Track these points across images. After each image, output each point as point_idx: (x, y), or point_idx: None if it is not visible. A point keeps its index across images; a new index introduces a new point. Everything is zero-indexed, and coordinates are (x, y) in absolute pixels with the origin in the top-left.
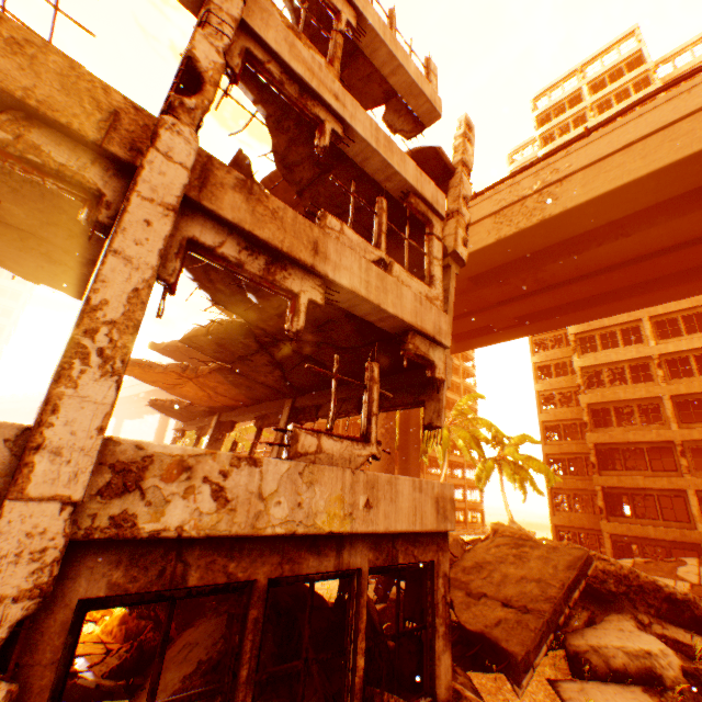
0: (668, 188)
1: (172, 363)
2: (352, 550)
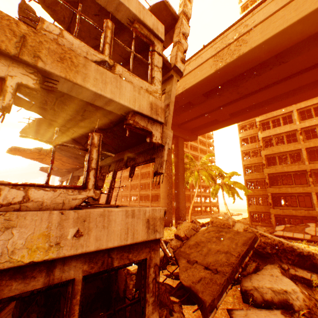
0: (309, 29)
1: (34, 147)
2: (65, 267)
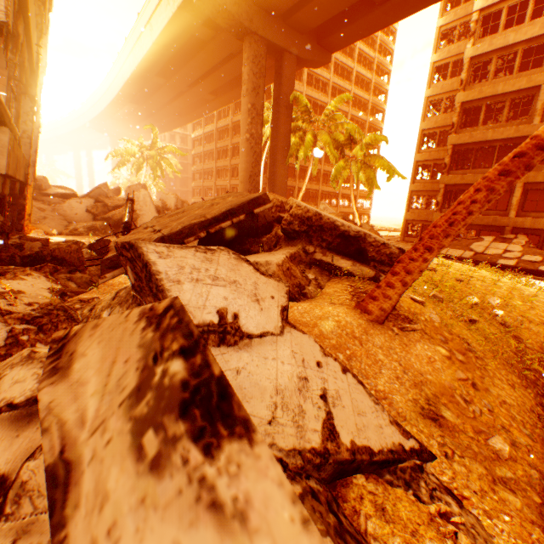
0: None
1: None
2: None
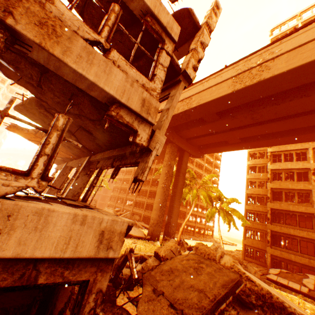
0: None
1: (32, 129)
2: None
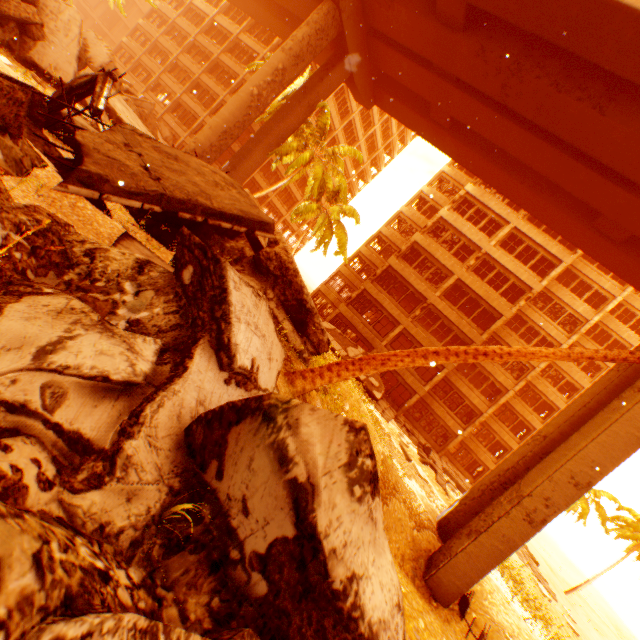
0: None
1: None
2: None
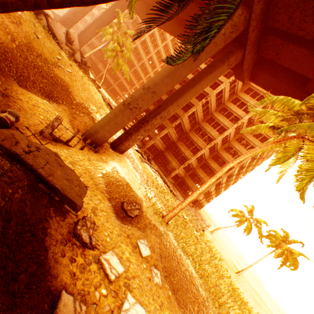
0: None
1: None
2: None
